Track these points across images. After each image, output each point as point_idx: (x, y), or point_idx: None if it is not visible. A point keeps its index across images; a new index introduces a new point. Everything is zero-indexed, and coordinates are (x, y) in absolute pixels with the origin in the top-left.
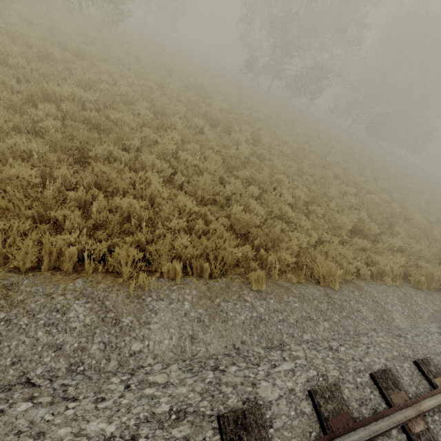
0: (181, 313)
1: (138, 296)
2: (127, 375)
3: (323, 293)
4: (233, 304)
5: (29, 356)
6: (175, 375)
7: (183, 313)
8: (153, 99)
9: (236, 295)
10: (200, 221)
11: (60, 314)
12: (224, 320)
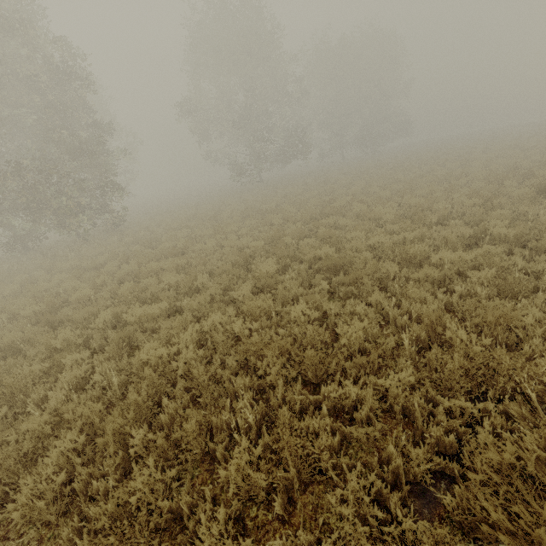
0: None
1: None
2: None
3: None
4: None
5: None
6: None
7: None
8: (282, 233)
9: None
10: (504, 257)
11: None
12: None
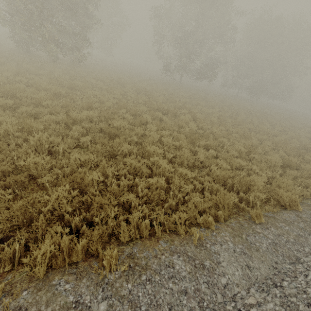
0: (231, 251)
1: (201, 245)
2: (233, 302)
3: (295, 215)
4: (253, 236)
5: (174, 302)
6: (258, 296)
7: (232, 250)
8: (127, 106)
9: (250, 230)
10: (196, 182)
11: (172, 268)
12: (256, 249)
